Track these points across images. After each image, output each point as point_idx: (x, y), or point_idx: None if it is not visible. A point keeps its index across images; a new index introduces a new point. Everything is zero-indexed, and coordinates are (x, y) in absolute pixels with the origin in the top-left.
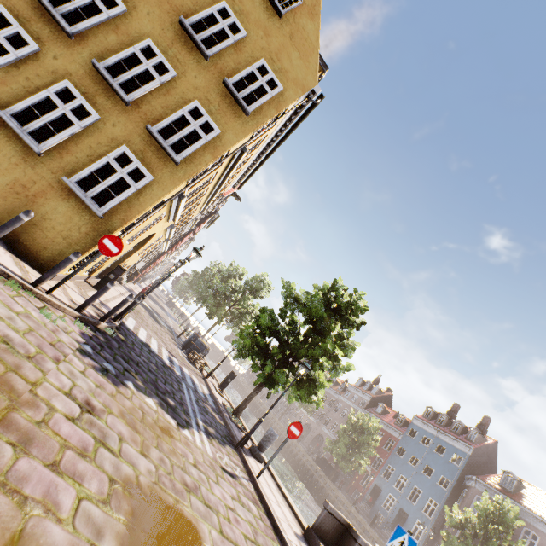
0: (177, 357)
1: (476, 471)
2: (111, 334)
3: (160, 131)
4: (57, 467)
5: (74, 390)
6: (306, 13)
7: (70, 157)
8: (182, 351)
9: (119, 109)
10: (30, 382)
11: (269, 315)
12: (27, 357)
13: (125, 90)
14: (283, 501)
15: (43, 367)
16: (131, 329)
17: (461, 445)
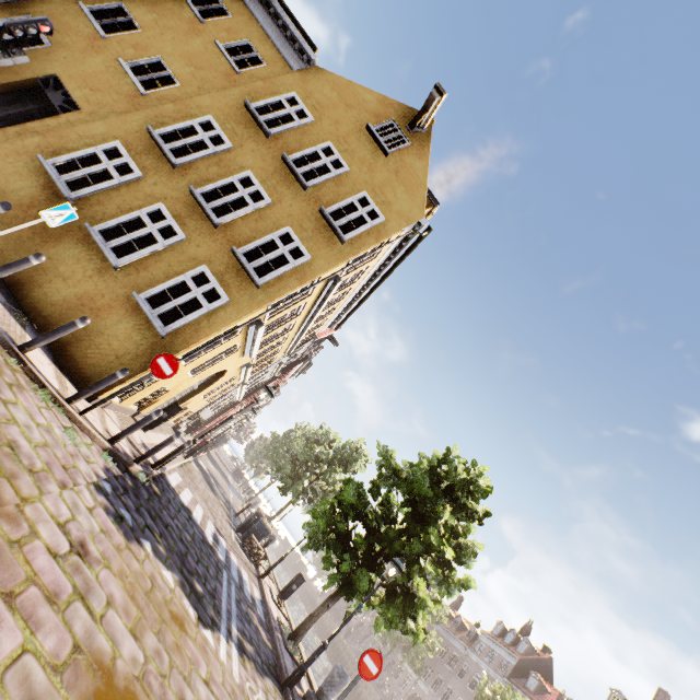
0: (226, 538)
1: None
2: (143, 482)
3: (246, 254)
4: (12, 599)
5: (71, 524)
6: (414, 153)
7: (146, 273)
8: (236, 533)
9: (207, 231)
10: (21, 496)
11: (355, 488)
12: (30, 469)
13: (217, 214)
14: None
15: (44, 486)
16: (173, 486)
17: None
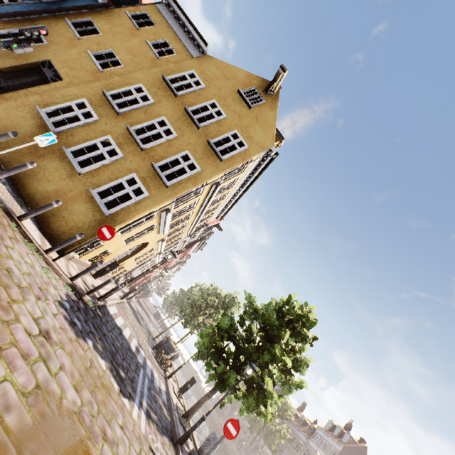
0: (144, 351)
1: None
2: (91, 307)
3: (160, 167)
4: (1, 351)
5: (41, 320)
6: (268, 107)
7: (98, 177)
8: (152, 349)
9: (137, 153)
10: (11, 298)
11: (229, 320)
12: (18, 285)
13: (143, 142)
14: None
15: (26, 296)
16: (111, 313)
17: None
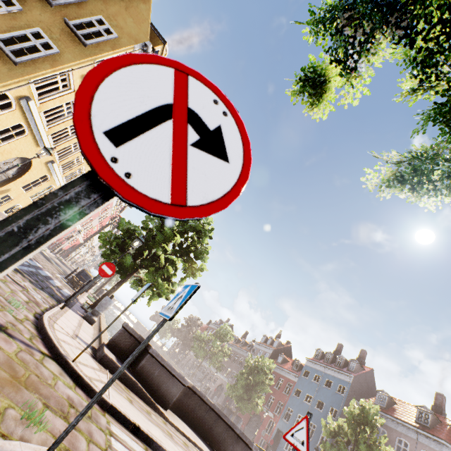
0: (45, 268)
1: (359, 398)
2: None
3: (3, 41)
4: None
5: None
6: None
7: None
8: (64, 279)
9: None
10: None
11: (132, 226)
12: None
13: None
14: (93, 337)
15: None
16: None
17: (344, 376)
